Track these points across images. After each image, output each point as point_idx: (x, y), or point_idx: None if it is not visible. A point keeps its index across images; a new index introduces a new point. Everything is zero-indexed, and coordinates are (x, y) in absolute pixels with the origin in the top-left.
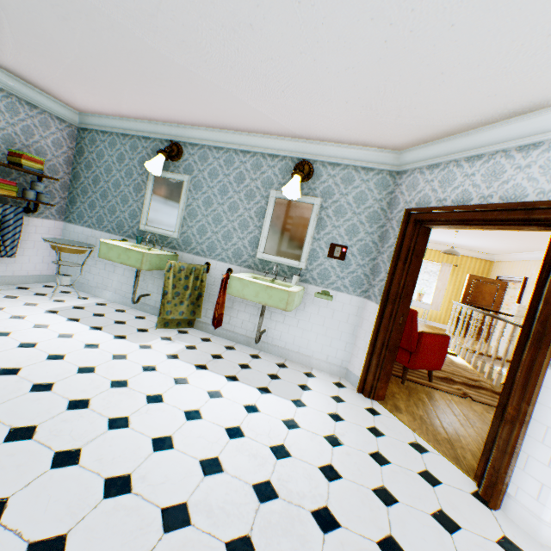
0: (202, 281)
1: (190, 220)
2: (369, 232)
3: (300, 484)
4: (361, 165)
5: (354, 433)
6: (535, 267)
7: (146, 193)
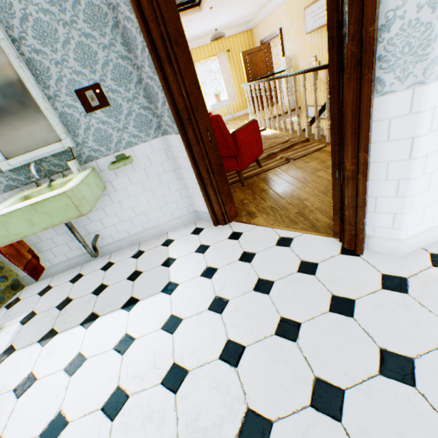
0: None
1: None
2: (108, 45)
3: (211, 406)
4: None
5: (232, 277)
6: (283, 13)
7: None
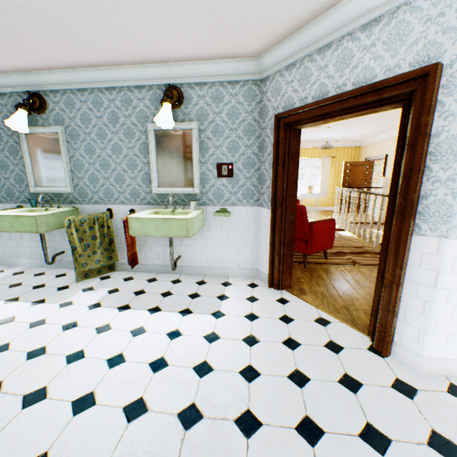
0: (109, 227)
1: (79, 172)
2: (249, 145)
3: (223, 396)
4: (226, 80)
5: (268, 327)
6: (392, 144)
7: (23, 154)
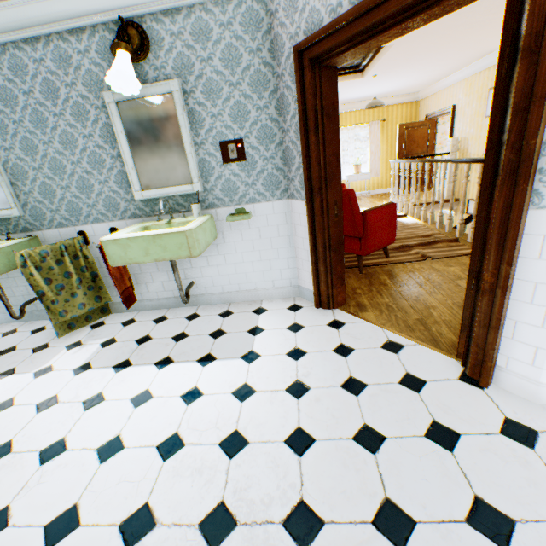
0: (87, 257)
1: (22, 184)
2: (262, 107)
3: (263, 483)
4: None
5: (320, 366)
6: (461, 89)
7: None
